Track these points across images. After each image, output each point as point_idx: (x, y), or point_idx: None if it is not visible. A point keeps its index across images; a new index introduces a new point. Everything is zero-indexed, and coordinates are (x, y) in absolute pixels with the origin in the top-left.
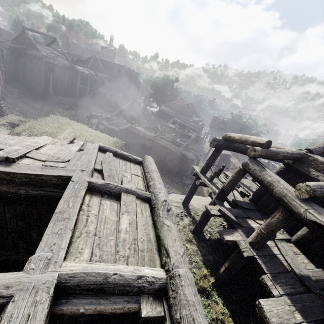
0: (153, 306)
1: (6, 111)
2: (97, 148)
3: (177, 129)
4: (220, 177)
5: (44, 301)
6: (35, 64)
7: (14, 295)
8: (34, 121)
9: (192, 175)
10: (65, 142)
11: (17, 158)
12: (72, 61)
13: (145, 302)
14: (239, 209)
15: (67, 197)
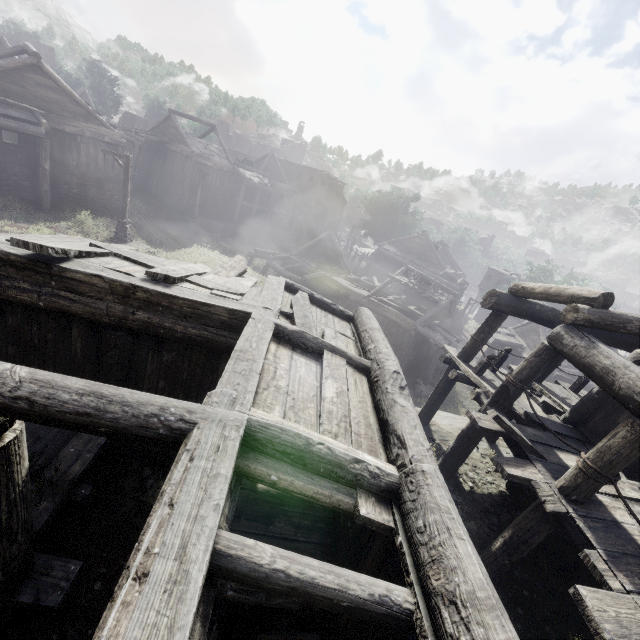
0: (377, 509)
1: (131, 235)
2: (284, 284)
3: (412, 285)
4: (499, 374)
5: (235, 438)
6: (178, 166)
7: (198, 422)
8: (169, 253)
9: (437, 380)
10: (232, 273)
11: (178, 279)
12: (234, 162)
13: (364, 499)
14: (539, 430)
15: (248, 336)
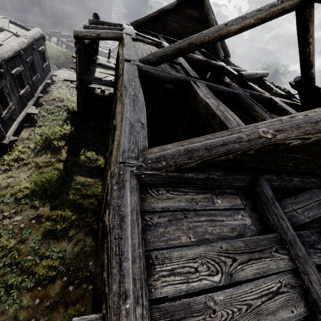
0: None
1: None
2: (1, 17)
3: None
4: (111, 60)
5: None
6: None
7: None
8: None
9: None
10: None
11: None
12: None
13: None
14: (98, 65)
15: None
